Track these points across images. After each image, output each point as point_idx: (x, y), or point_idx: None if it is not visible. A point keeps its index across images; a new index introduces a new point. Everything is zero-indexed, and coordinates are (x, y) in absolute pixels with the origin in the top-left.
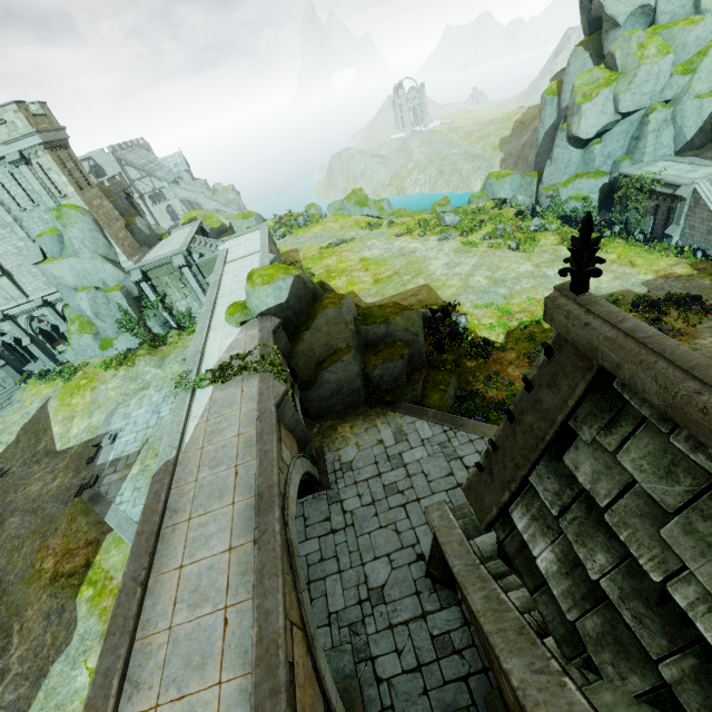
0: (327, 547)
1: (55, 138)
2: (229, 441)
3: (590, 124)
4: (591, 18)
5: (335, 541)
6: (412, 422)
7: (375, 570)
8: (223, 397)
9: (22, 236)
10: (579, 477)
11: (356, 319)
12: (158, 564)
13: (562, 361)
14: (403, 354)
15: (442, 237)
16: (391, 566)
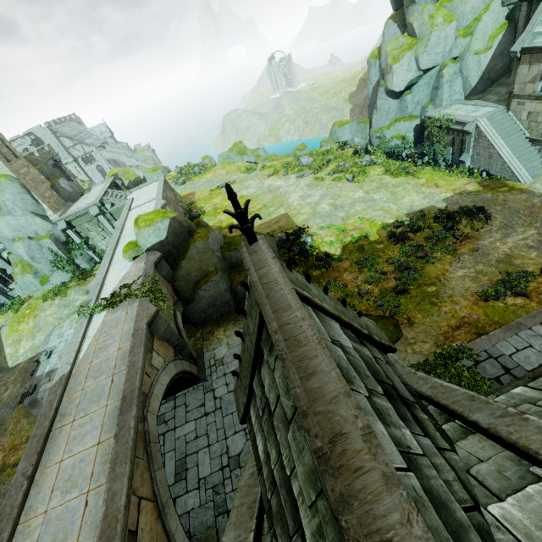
0: (201, 427)
1: None
2: (111, 355)
3: (400, 79)
4: None
5: (207, 421)
6: None
7: (234, 442)
8: (112, 319)
9: None
10: (265, 388)
11: (222, 247)
12: (45, 460)
13: (252, 296)
14: None
15: (299, 175)
16: (246, 438)
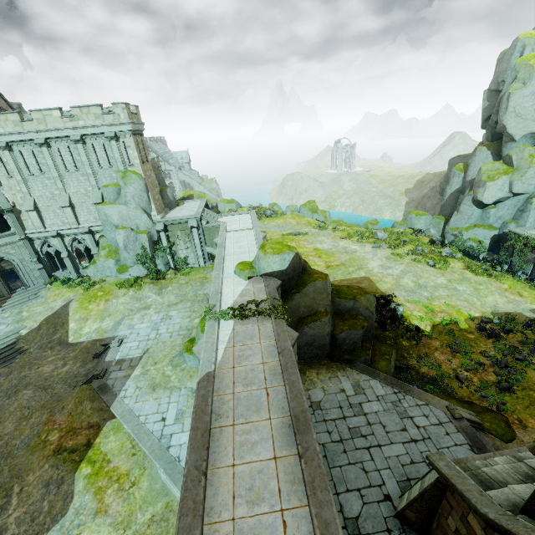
0: None
1: (138, 128)
2: (256, 366)
3: (491, 195)
4: (493, 132)
5: None
6: (367, 379)
7: (348, 501)
8: (243, 330)
9: (93, 184)
10: None
11: (332, 293)
12: (212, 458)
13: None
14: (363, 325)
15: (376, 246)
16: (362, 501)
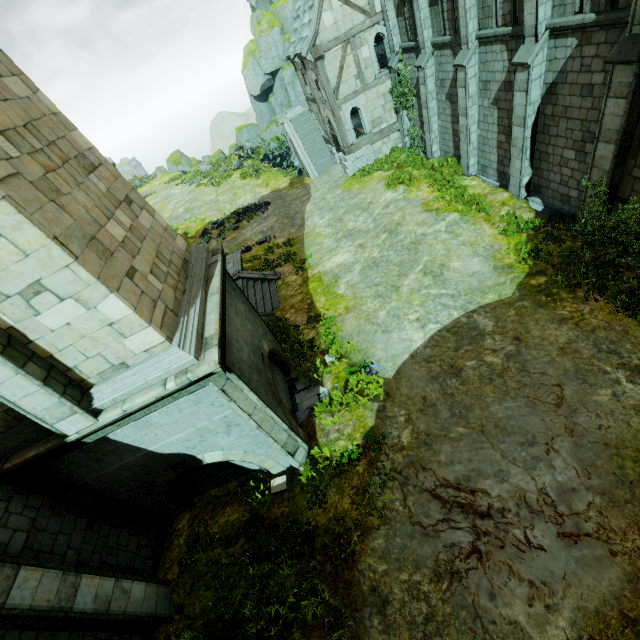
0: None
1: None
2: None
3: (253, 84)
4: None
5: None
6: None
7: None
8: None
9: None
10: None
11: None
12: None
13: None
14: None
15: (190, 182)
16: None
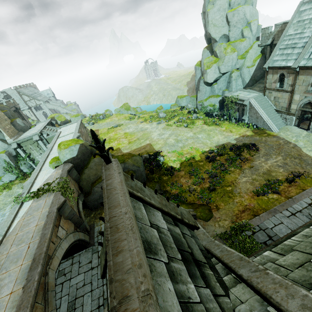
0: (87, 278)
1: None
2: (31, 229)
3: (211, 77)
4: (208, 38)
5: (92, 273)
6: None
7: None
8: (35, 205)
9: None
10: None
11: None
12: None
13: None
14: None
15: (158, 122)
16: None
